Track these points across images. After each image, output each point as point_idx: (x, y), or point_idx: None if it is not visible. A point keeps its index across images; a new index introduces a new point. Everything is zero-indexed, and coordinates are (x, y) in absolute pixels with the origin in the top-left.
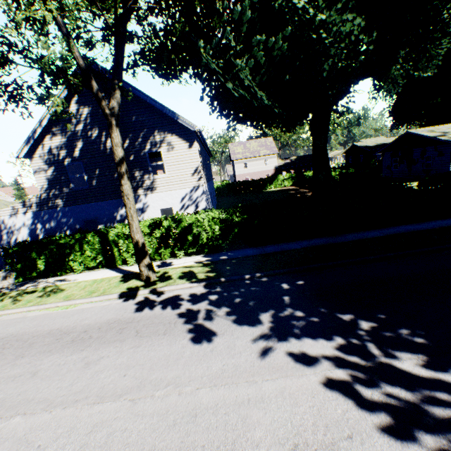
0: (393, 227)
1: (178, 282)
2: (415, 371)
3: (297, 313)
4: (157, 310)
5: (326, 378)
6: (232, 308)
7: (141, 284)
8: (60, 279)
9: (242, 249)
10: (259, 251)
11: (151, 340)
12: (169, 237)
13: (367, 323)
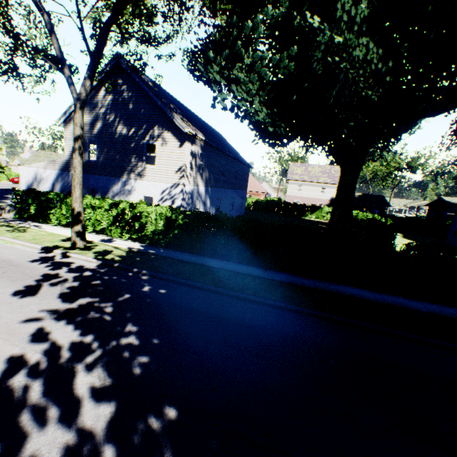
0: (339, 284)
1: (89, 254)
2: (80, 386)
3: (107, 308)
4: (42, 265)
5: (22, 355)
6: (81, 285)
7: (68, 246)
8: (39, 225)
9: (177, 251)
10: (184, 258)
11: None
12: (122, 218)
13: (134, 339)
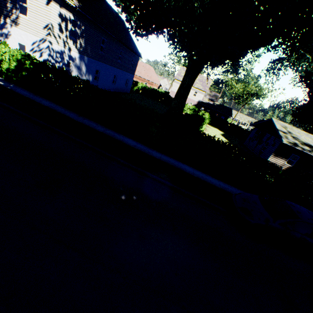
0: (123, 136)
1: None
2: None
3: None
4: None
5: None
6: None
7: None
8: None
9: (25, 89)
10: (25, 94)
11: None
12: None
13: None
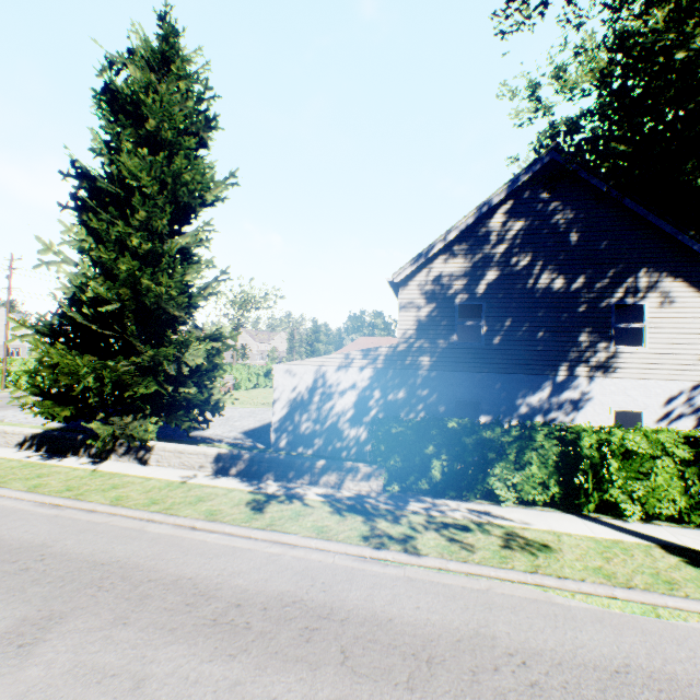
0: None
1: None
2: None
3: None
4: None
5: None
6: None
7: None
8: (477, 509)
9: None
10: None
11: None
12: None
13: None
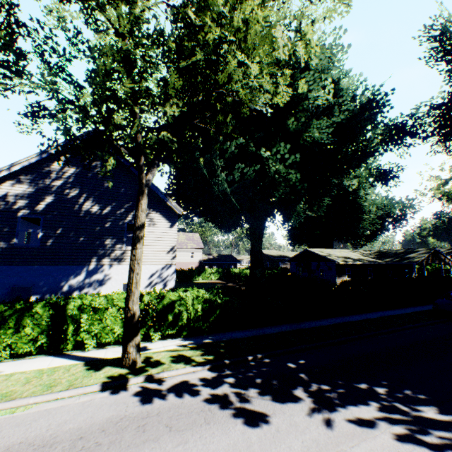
0: (333, 318)
1: (176, 366)
2: (438, 417)
3: (323, 387)
4: (173, 399)
5: (393, 434)
6: (260, 388)
7: (126, 371)
8: None
9: (221, 333)
10: (241, 335)
11: (196, 431)
12: (147, 314)
13: (380, 388)
